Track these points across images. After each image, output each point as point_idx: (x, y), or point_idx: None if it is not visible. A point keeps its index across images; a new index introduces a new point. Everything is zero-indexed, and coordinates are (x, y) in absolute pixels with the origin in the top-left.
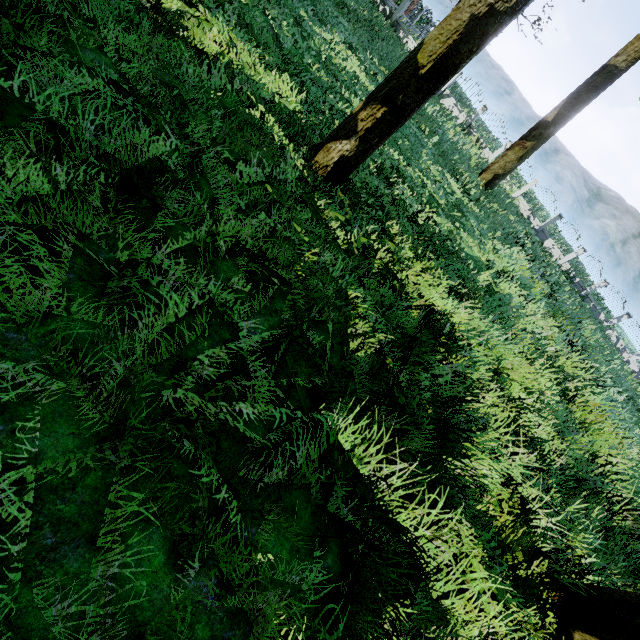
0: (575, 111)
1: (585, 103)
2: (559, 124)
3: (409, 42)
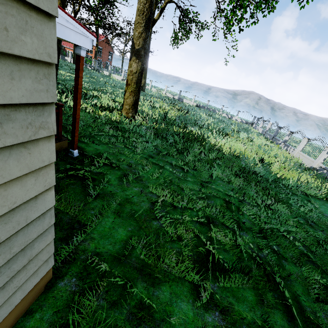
0: (146, 58)
1: (147, 55)
2: (146, 64)
3: (104, 72)
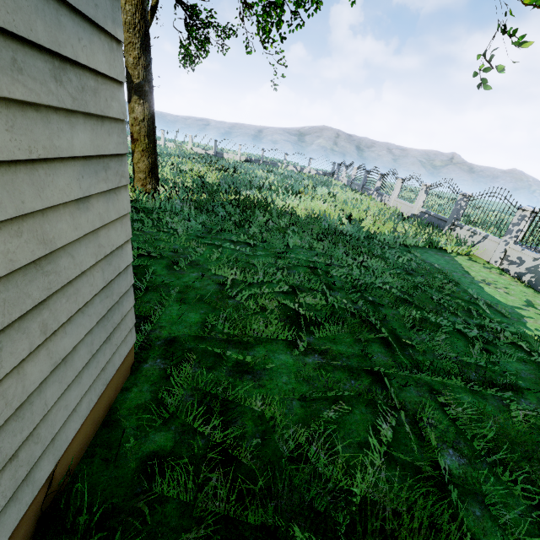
0: None
1: None
2: None
3: None
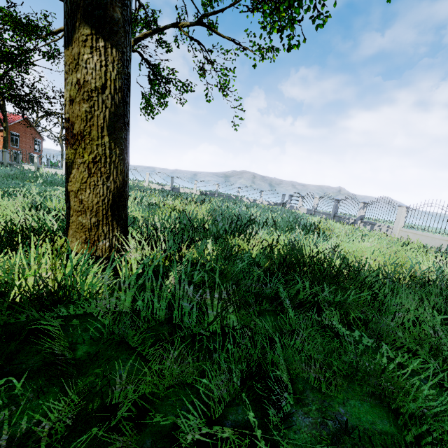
0: None
1: None
2: None
3: (25, 167)
